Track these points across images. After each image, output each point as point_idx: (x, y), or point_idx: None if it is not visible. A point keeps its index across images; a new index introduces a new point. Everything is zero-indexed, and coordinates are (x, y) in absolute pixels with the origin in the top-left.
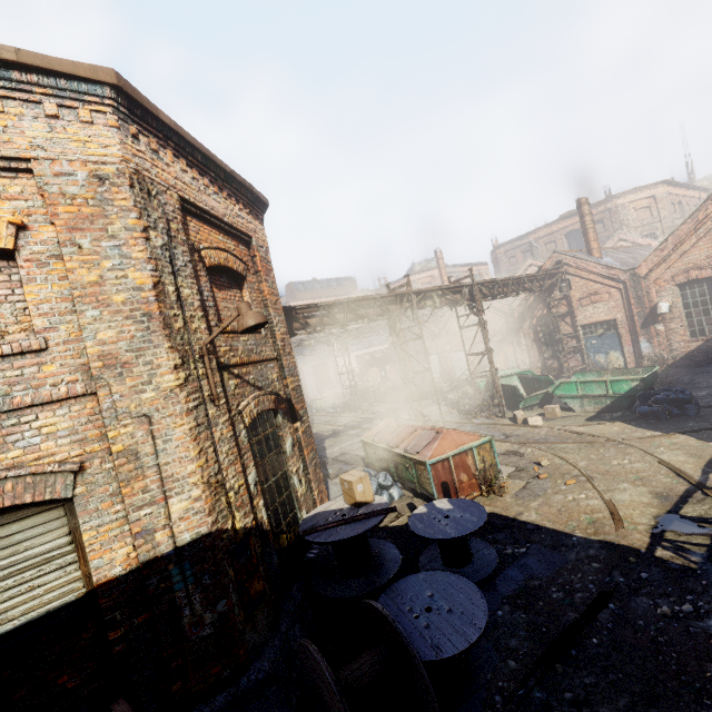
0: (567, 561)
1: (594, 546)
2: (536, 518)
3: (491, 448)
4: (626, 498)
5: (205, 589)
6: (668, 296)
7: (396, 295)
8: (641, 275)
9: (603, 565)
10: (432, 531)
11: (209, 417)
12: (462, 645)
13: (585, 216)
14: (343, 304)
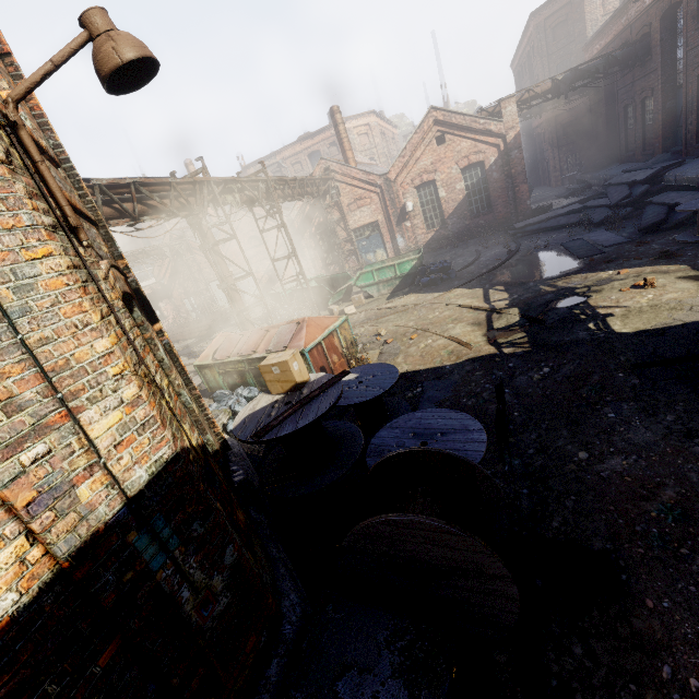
0: (456, 381)
1: (467, 364)
2: (409, 368)
3: (348, 327)
4: (459, 332)
5: (199, 544)
6: (410, 197)
7: (194, 183)
8: (392, 179)
9: (484, 371)
10: (359, 396)
11: (83, 260)
12: (481, 447)
13: (339, 125)
14: (128, 187)
